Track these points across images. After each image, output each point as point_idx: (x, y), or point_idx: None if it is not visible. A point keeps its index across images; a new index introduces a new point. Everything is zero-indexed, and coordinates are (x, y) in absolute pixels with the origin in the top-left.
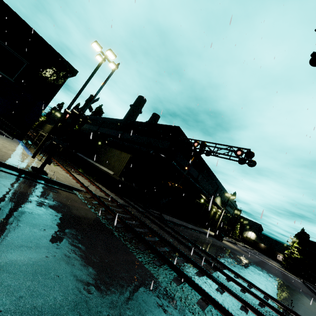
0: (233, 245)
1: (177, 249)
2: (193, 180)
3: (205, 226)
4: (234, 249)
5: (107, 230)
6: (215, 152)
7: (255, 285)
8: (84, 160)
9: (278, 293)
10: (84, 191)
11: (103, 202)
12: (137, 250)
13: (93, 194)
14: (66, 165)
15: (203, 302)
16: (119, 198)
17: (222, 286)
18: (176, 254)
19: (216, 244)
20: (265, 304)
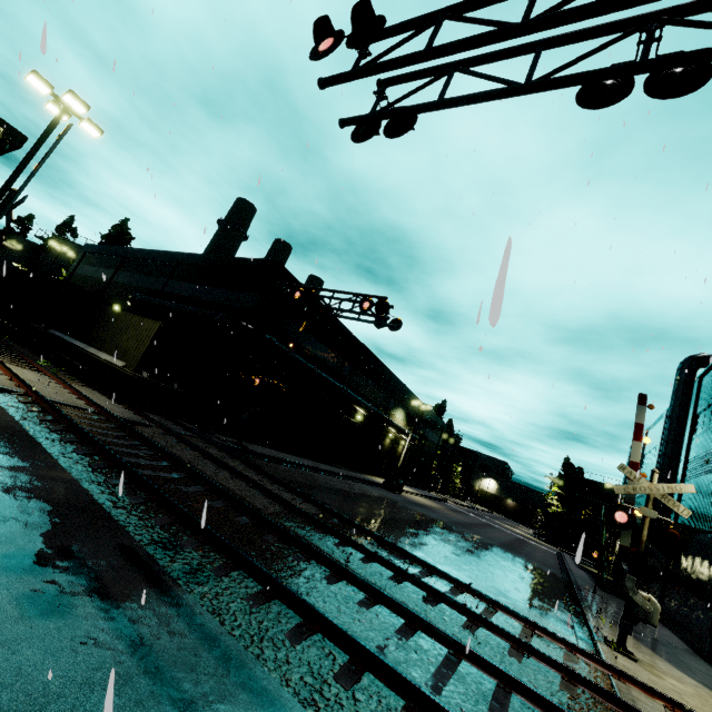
0: (431, 501)
1: (199, 474)
2: (332, 375)
3: (373, 470)
4: (422, 504)
5: (34, 445)
6: (330, 308)
7: (364, 528)
8: (65, 343)
9: (437, 549)
10: (19, 393)
11: (55, 407)
12: (83, 467)
13: (39, 397)
14: (12, 354)
15: (167, 519)
16: (134, 413)
17: (256, 515)
18: (194, 483)
19: (372, 494)
20: (348, 543)
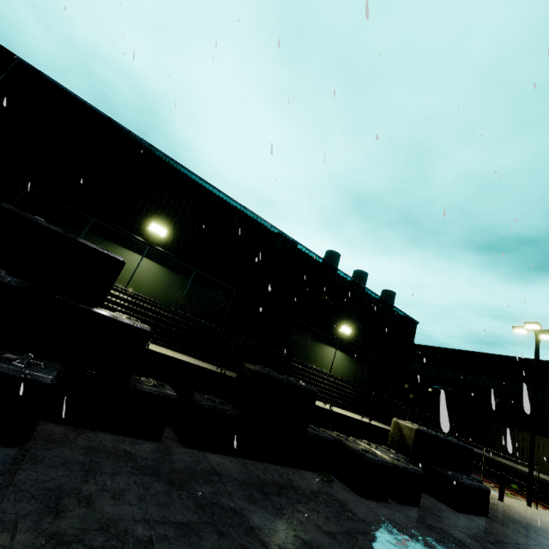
0: None
1: None
2: None
3: None
4: None
5: None
6: None
7: None
8: None
9: None
10: None
11: None
12: None
13: None
14: None
15: None
16: None
17: None
18: None
19: None
20: None
